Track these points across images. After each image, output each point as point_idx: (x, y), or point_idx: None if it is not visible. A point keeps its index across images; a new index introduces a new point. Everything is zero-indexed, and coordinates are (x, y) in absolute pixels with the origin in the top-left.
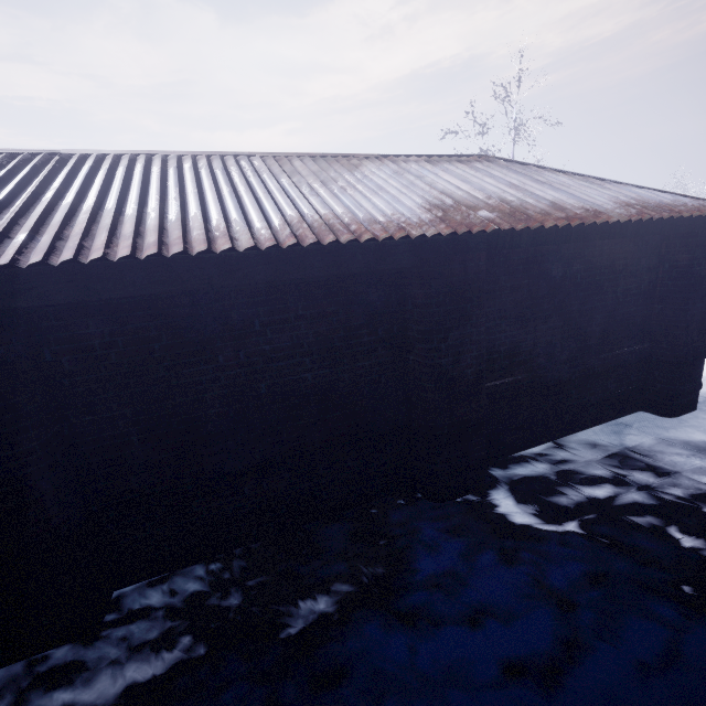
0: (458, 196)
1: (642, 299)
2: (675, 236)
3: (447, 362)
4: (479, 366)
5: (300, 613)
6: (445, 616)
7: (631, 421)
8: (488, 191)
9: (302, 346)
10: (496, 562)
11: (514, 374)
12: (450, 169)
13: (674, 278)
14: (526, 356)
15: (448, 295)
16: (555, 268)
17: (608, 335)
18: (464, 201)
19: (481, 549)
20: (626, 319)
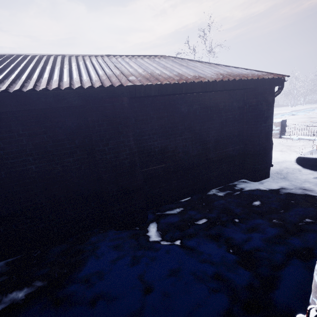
0: (126, 71)
1: (237, 123)
2: (249, 90)
3: (110, 157)
4: (132, 159)
5: (5, 300)
6: (79, 299)
7: (236, 184)
8: (147, 69)
9: (26, 151)
10: (127, 264)
11: (166, 162)
12: (137, 60)
13: (251, 111)
14: (172, 153)
15: (105, 120)
16: (183, 107)
17: (219, 142)
18: (127, 72)
19: (123, 257)
20: (228, 133)
